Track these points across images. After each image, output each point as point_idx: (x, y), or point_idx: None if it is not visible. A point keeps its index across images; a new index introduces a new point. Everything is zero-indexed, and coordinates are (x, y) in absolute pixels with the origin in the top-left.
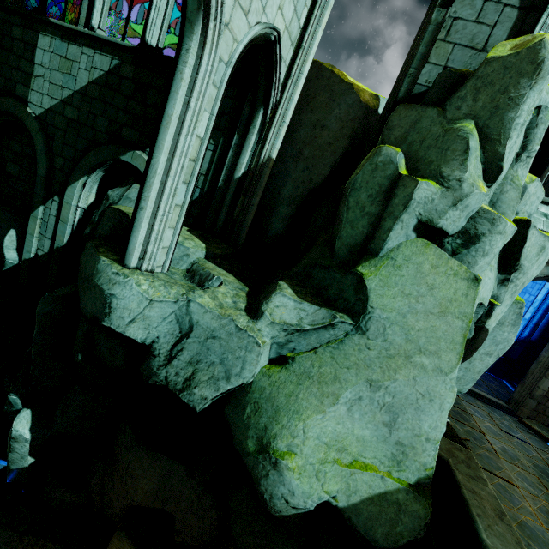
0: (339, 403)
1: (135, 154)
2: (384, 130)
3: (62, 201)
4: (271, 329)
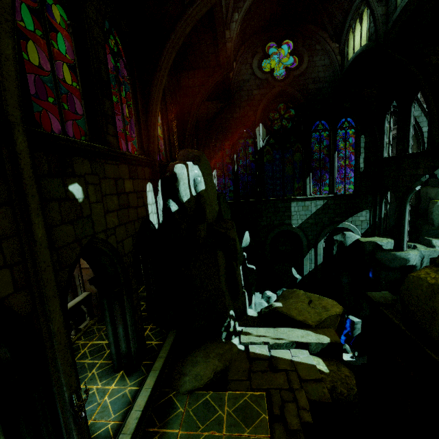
0: None
1: (342, 224)
2: (427, 194)
3: (315, 249)
4: (438, 248)
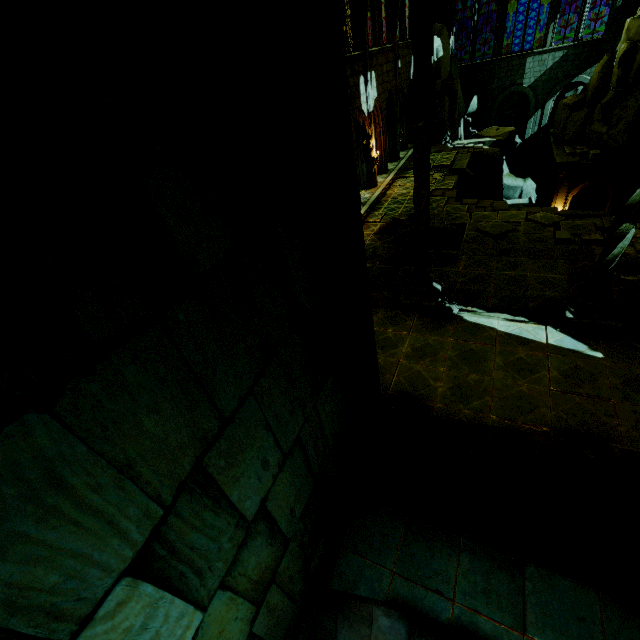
0: None
1: (578, 78)
2: None
3: (542, 110)
4: None
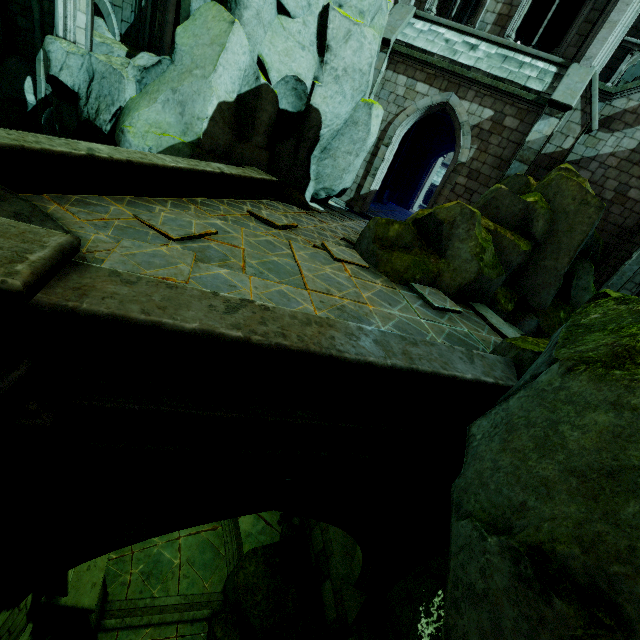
0: (157, 103)
1: None
2: None
3: None
4: (133, 72)
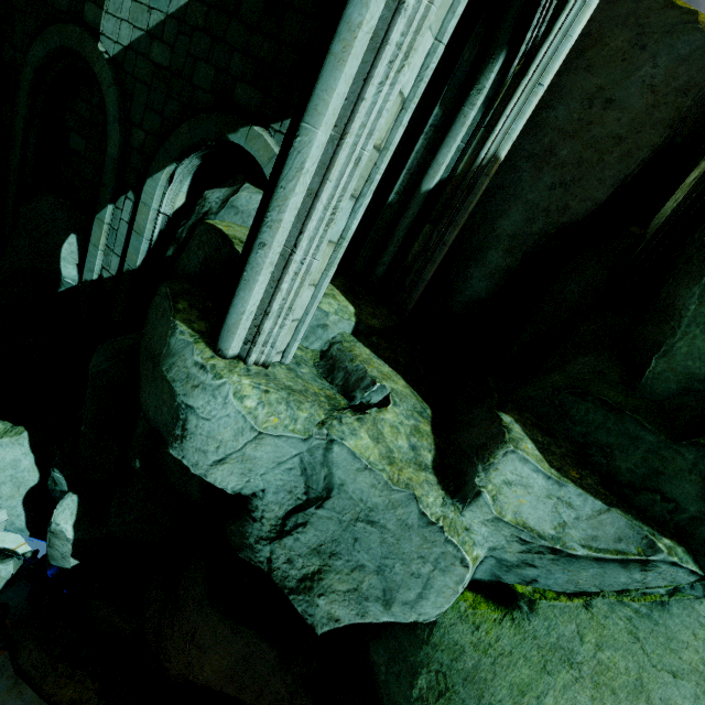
0: None
1: (251, 133)
2: None
3: (138, 200)
4: (491, 532)
